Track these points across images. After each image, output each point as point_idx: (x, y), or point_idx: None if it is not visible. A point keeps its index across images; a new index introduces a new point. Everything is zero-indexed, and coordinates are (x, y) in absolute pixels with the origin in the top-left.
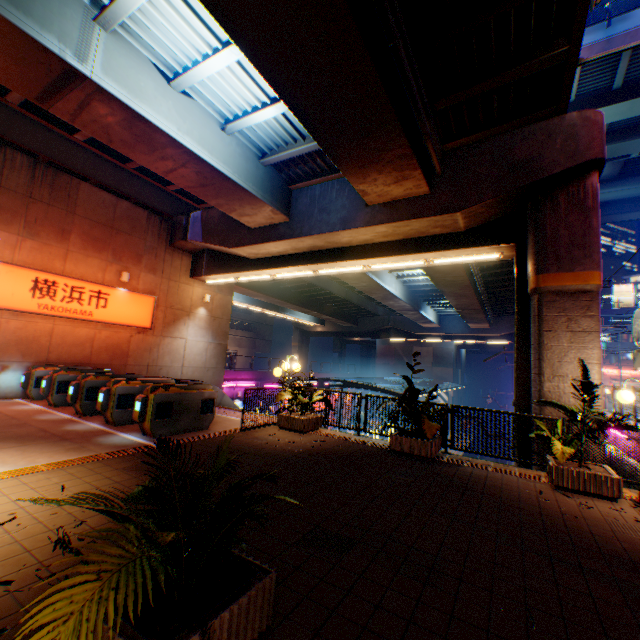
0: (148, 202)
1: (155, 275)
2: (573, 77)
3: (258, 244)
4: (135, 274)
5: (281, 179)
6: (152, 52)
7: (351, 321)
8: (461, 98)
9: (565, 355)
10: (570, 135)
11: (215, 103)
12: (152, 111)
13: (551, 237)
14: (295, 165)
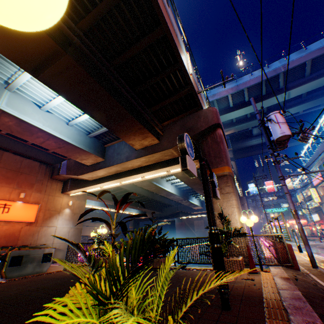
0: (41, 158)
1: (41, 193)
2: (198, 97)
3: (91, 172)
4: (29, 193)
5: (100, 142)
6: (33, 98)
7: (159, 210)
8: (160, 106)
9: (222, 205)
10: (205, 116)
11: (63, 114)
12: (30, 118)
13: (208, 154)
14: (105, 136)
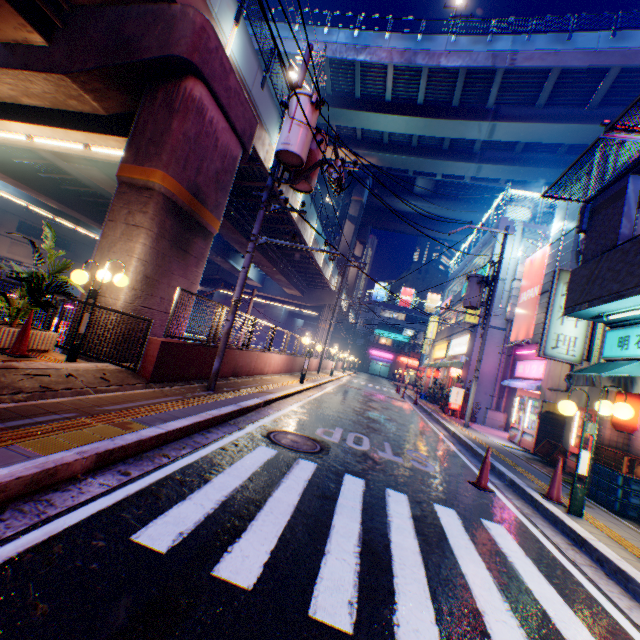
0: None
1: None
2: None
3: None
4: None
5: None
6: None
7: None
8: None
9: (116, 246)
10: (171, 26)
11: None
12: None
13: (142, 130)
14: None
